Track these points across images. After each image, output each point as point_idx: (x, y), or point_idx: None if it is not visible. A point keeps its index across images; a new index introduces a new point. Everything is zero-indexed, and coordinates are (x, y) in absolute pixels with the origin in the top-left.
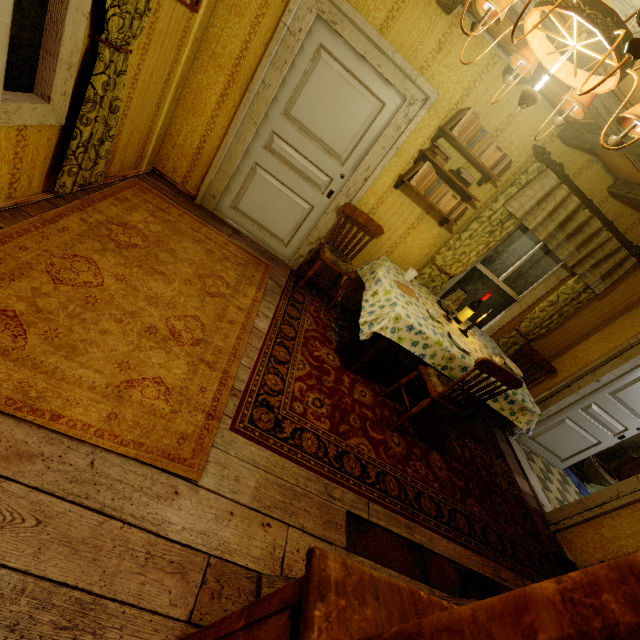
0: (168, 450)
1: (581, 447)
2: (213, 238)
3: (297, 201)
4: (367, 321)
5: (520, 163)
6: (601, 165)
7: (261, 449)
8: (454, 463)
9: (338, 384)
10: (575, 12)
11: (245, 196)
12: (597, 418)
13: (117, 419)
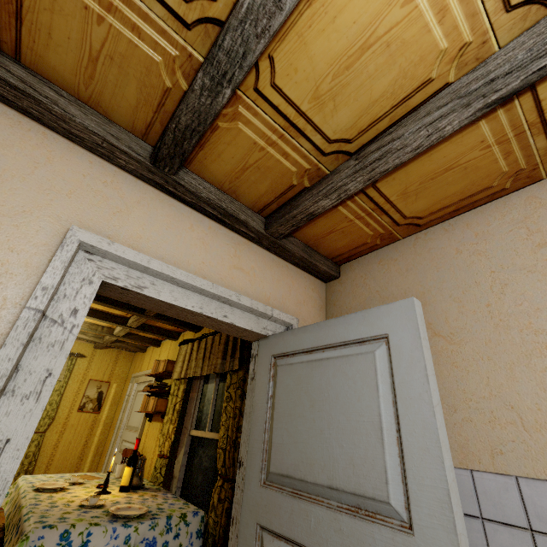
0: None
1: None
2: None
3: None
4: None
5: None
6: None
7: None
8: None
9: None
10: None
11: None
12: None
13: None
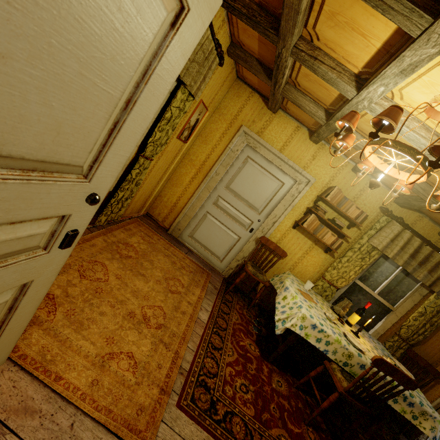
0: (129, 420)
1: None
2: (176, 254)
3: (230, 234)
4: (280, 318)
5: (373, 216)
6: (428, 219)
7: (199, 429)
8: None
9: (259, 372)
10: (392, 148)
11: (198, 230)
12: None
13: (97, 385)
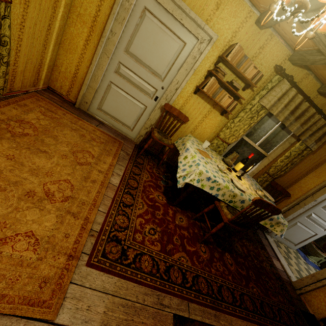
0: (29, 296)
1: (306, 237)
2: (85, 127)
3: (137, 103)
4: (181, 175)
5: (267, 76)
6: (313, 76)
7: (110, 276)
8: (238, 258)
9: (165, 215)
10: None
11: (105, 101)
12: (315, 221)
13: None
